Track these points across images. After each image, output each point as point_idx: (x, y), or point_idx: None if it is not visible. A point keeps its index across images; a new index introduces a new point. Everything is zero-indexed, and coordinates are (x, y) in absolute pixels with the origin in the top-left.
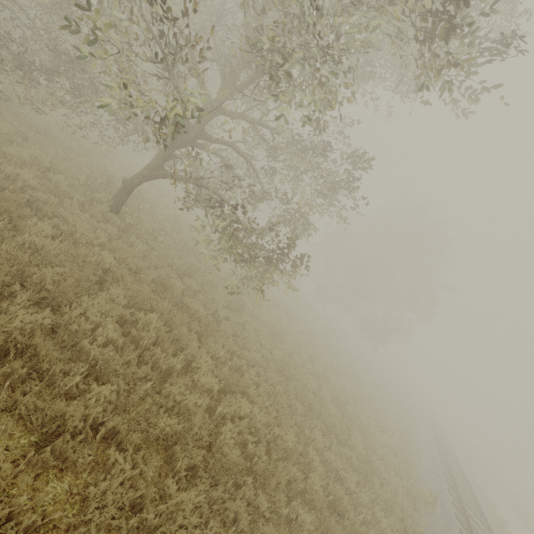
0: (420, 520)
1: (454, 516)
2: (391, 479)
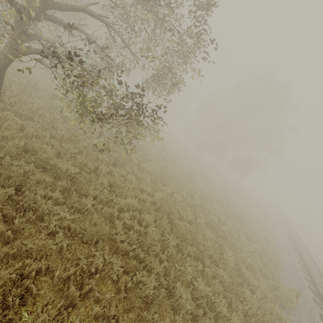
0: (287, 318)
1: (312, 301)
2: (260, 282)
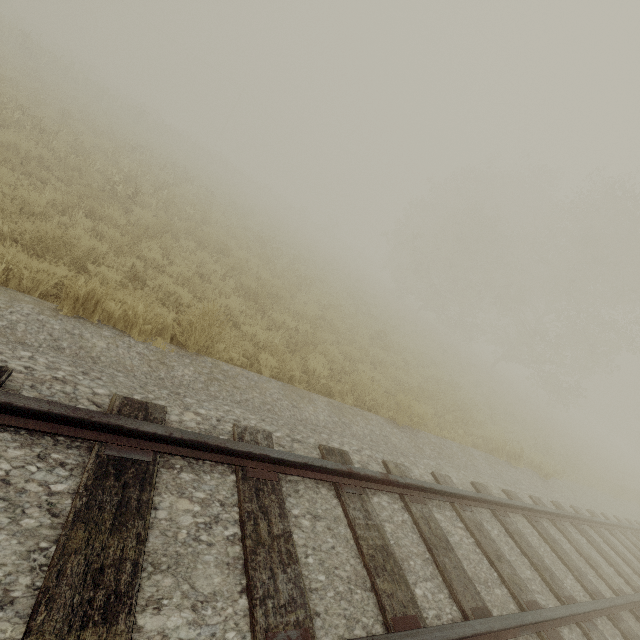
0: None
1: None
2: None
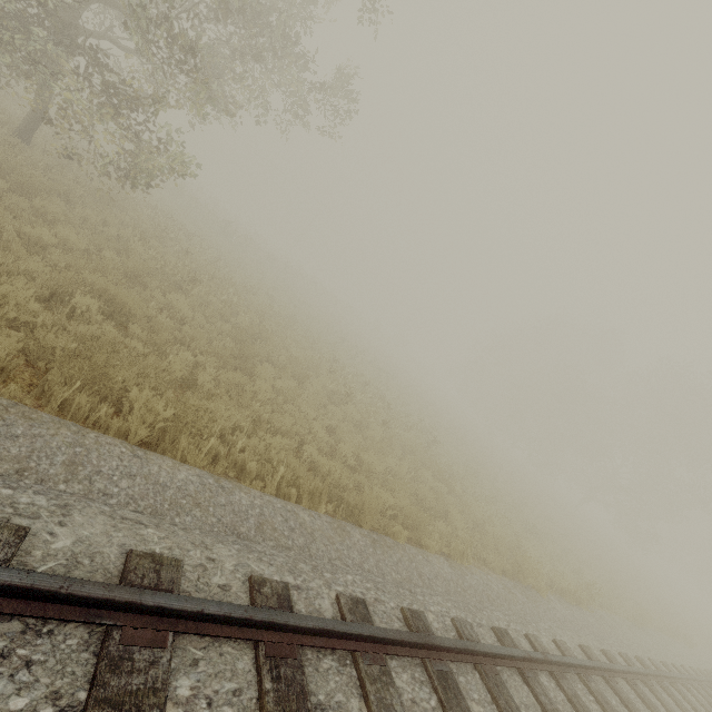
0: None
1: None
2: None
